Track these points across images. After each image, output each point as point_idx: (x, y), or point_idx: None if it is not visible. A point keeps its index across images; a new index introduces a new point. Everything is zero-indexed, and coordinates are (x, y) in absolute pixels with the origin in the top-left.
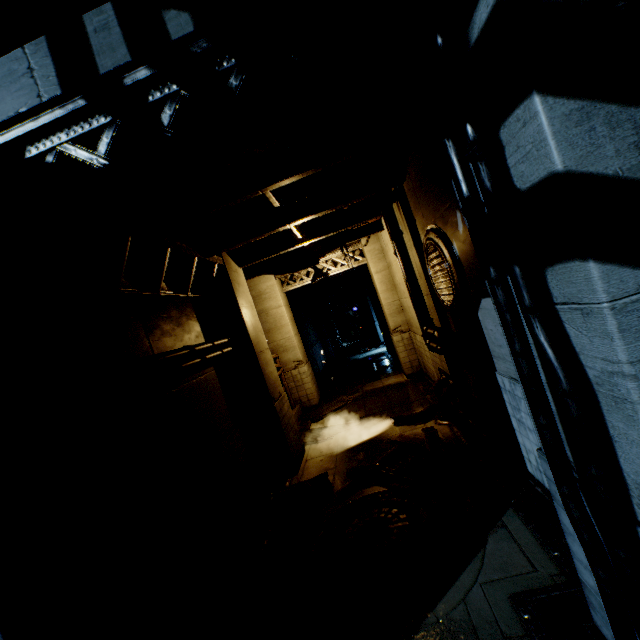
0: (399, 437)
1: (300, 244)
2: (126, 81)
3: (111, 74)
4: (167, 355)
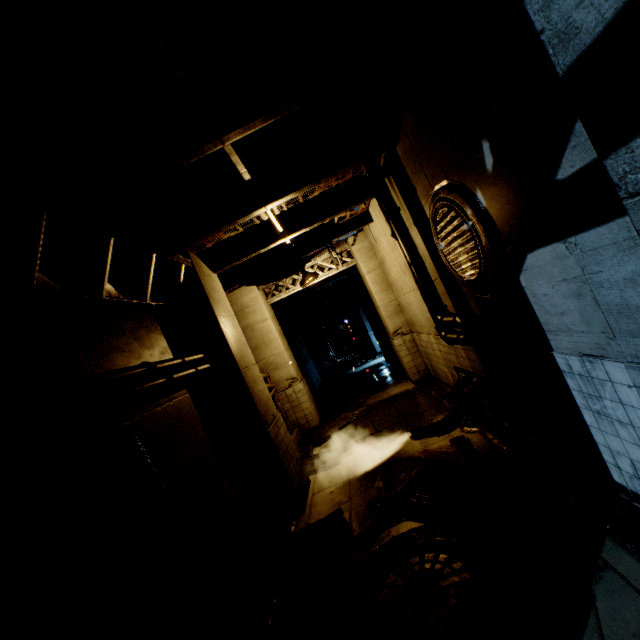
0: (423, 453)
1: (282, 239)
2: None
3: None
4: (111, 374)
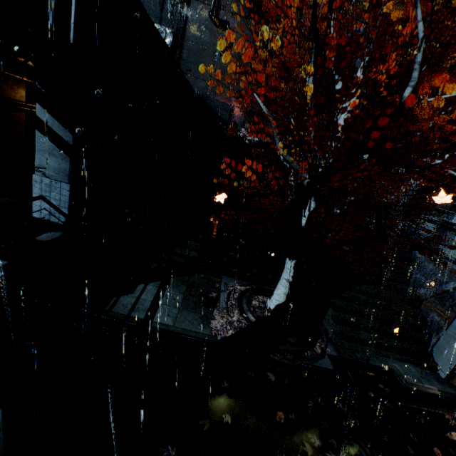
0: None
1: None
2: None
3: None
4: None
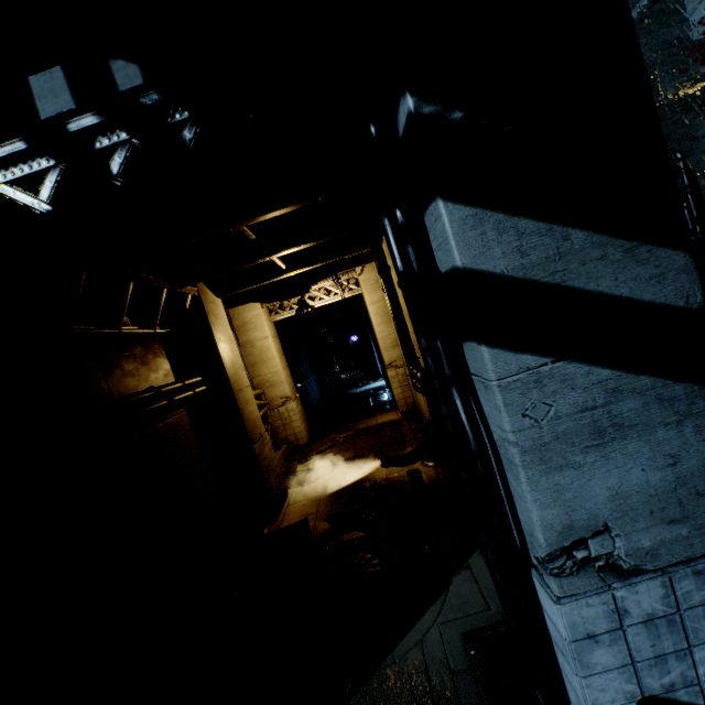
0: (384, 479)
1: (285, 274)
2: (71, 127)
3: (54, 119)
4: (127, 399)
